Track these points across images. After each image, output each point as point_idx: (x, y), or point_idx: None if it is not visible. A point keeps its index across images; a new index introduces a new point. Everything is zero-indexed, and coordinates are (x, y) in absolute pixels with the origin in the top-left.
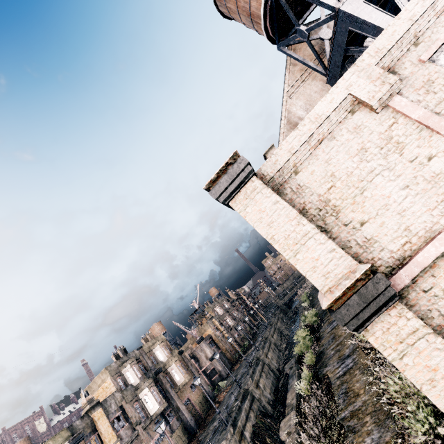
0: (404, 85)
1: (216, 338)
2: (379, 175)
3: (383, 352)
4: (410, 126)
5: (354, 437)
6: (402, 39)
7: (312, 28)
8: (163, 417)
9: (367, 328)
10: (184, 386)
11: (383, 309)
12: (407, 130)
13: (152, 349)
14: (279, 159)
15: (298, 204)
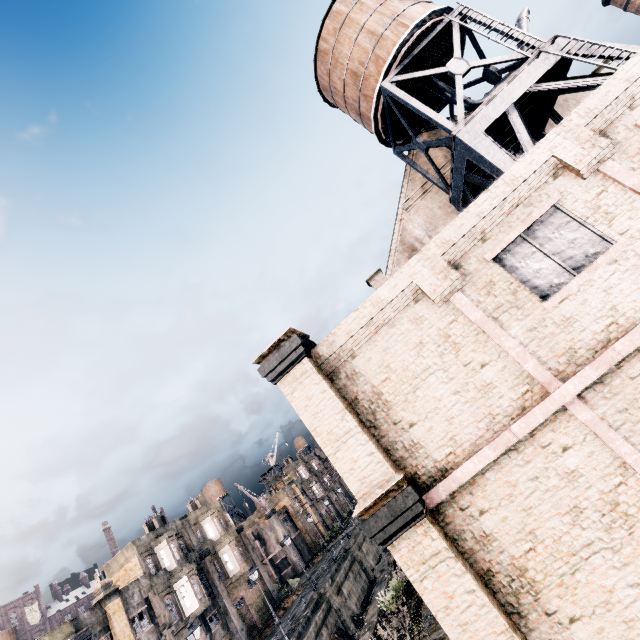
0: (466, 282)
1: (294, 513)
2: (433, 375)
3: (406, 572)
4: (468, 327)
5: None
6: (469, 234)
7: (430, 143)
8: (203, 622)
9: (394, 543)
10: (238, 580)
11: (410, 525)
12: (465, 330)
13: (201, 521)
14: (337, 340)
15: (351, 392)
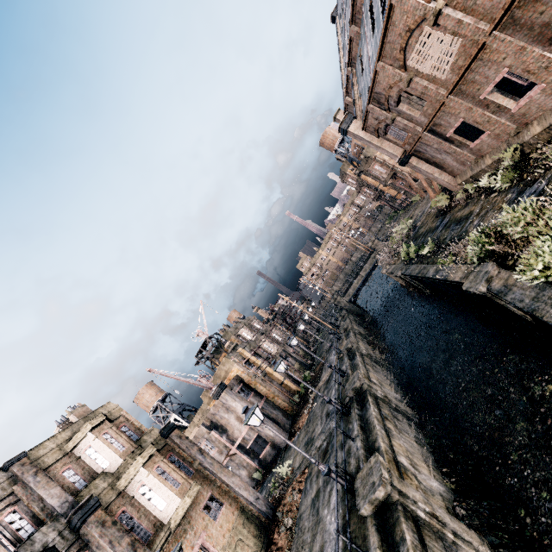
0: None
1: (251, 379)
2: None
3: None
4: None
5: None
6: None
7: None
8: None
9: None
10: (185, 518)
11: None
12: None
13: (73, 450)
14: None
15: None
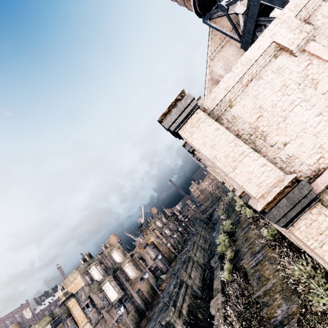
0: (317, 33)
1: (158, 244)
2: (298, 106)
3: (307, 242)
4: (322, 66)
5: (267, 309)
6: None
7: (231, 3)
8: (121, 303)
9: (293, 224)
10: (135, 280)
11: (306, 208)
12: (320, 69)
13: (111, 254)
14: (217, 96)
15: (233, 131)
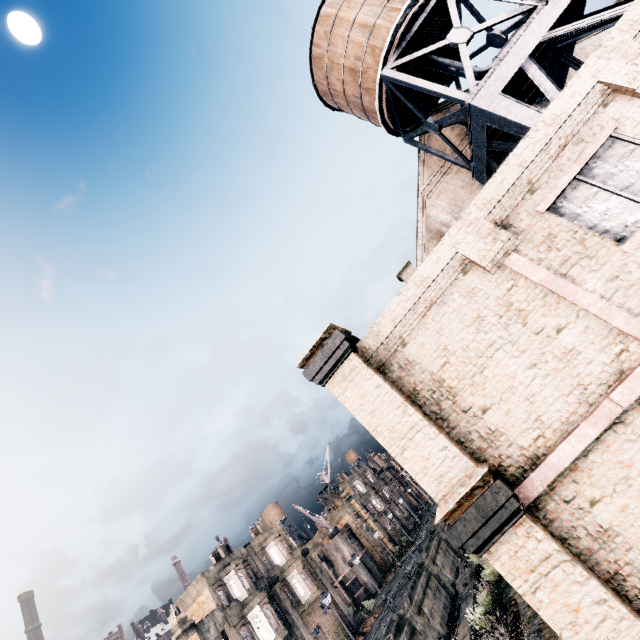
0: (520, 241)
1: (358, 530)
2: (500, 350)
3: (512, 583)
4: (532, 290)
5: None
6: (513, 188)
7: (442, 120)
8: None
9: (490, 550)
10: (311, 605)
11: (507, 526)
12: (529, 294)
13: (265, 547)
14: (382, 330)
15: (408, 383)
